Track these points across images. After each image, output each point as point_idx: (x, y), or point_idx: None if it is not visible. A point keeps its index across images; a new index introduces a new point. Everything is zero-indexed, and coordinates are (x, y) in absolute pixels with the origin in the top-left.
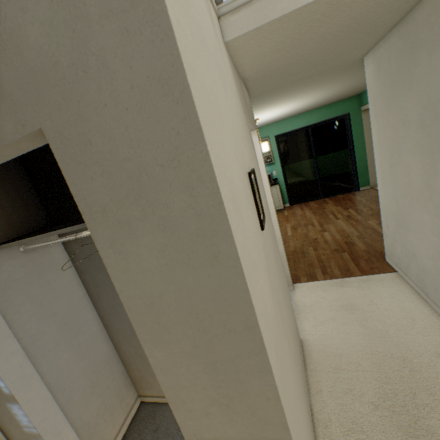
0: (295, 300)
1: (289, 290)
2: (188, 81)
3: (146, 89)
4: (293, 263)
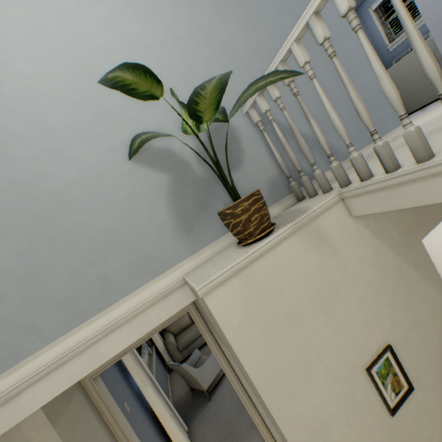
0: None
1: None
2: (263, 400)
3: (252, 384)
4: None
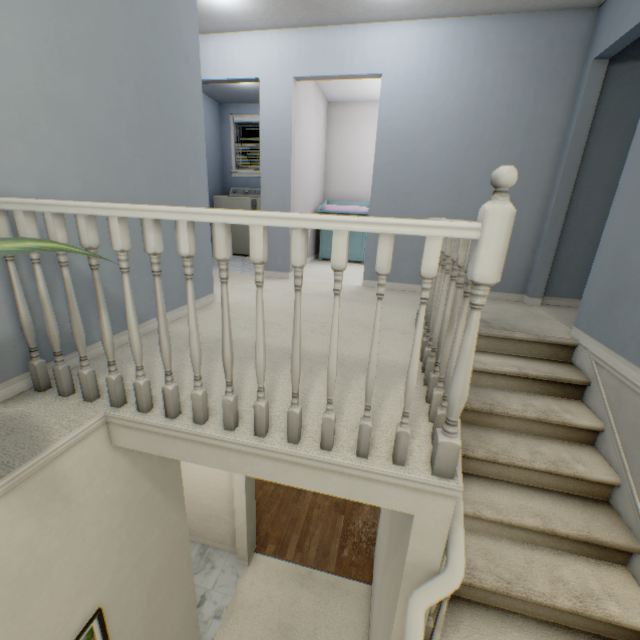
0: (239, 586)
1: (243, 564)
2: None
3: None
4: (278, 508)
